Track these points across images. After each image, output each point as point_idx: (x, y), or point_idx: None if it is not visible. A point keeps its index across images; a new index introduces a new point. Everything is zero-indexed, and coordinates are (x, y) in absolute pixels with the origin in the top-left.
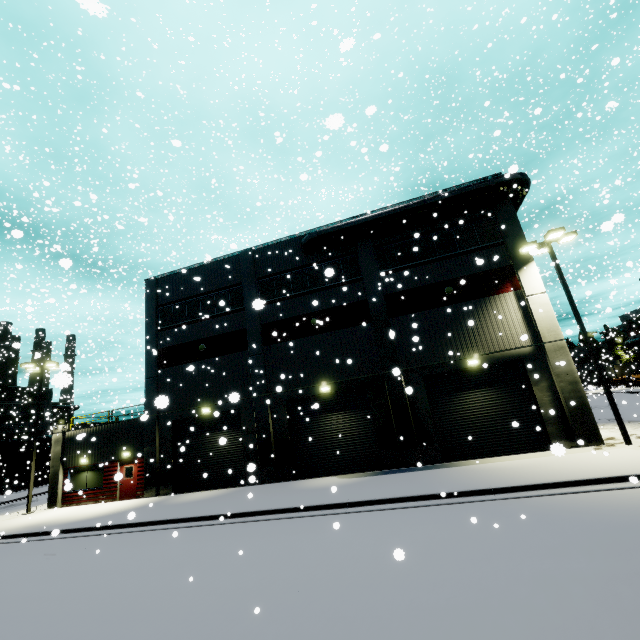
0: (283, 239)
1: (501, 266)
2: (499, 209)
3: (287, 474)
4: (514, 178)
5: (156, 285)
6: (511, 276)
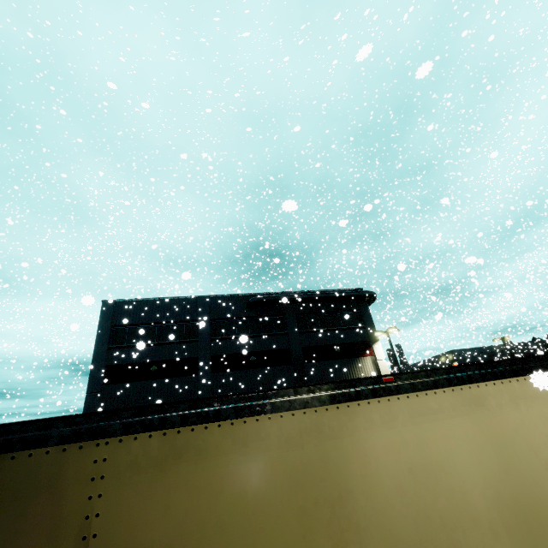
0: (234, 295)
1: (364, 340)
2: (362, 308)
3: None
4: (371, 294)
5: (114, 307)
6: (369, 347)
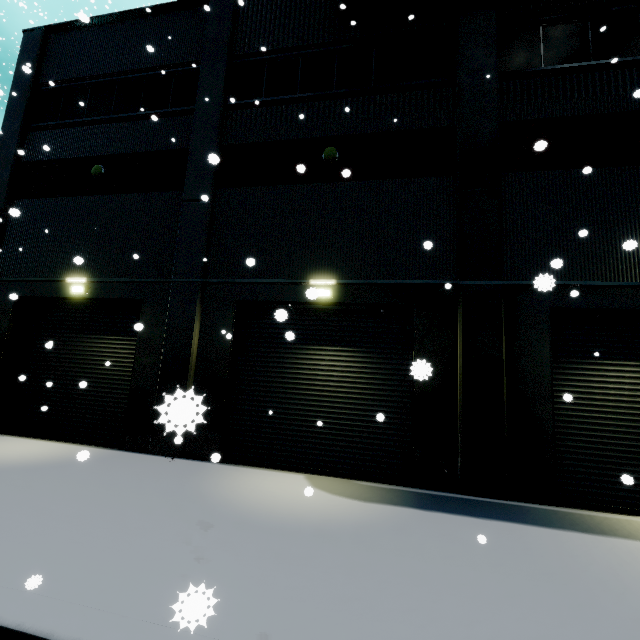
0: None
1: None
2: None
3: (206, 446)
4: None
5: (42, 44)
6: None
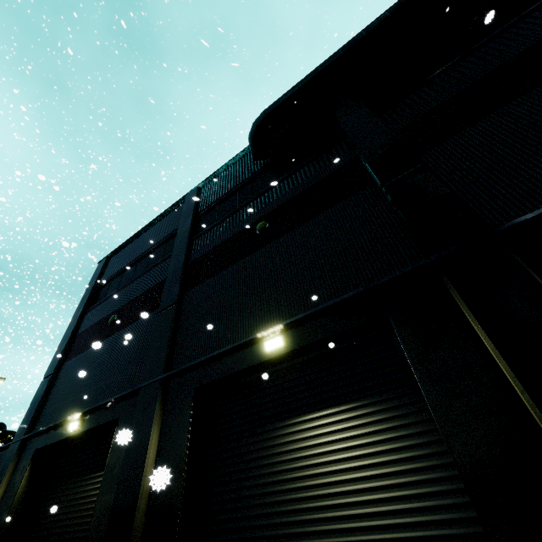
0: (233, 160)
1: None
2: None
3: None
4: None
5: (105, 264)
6: None
